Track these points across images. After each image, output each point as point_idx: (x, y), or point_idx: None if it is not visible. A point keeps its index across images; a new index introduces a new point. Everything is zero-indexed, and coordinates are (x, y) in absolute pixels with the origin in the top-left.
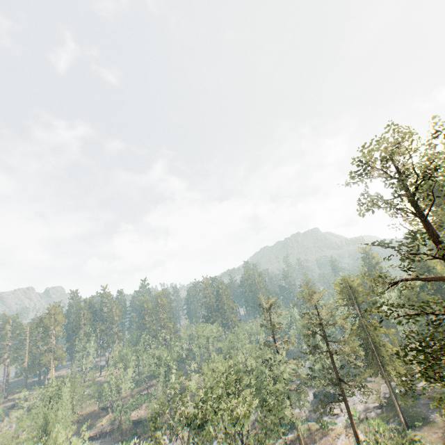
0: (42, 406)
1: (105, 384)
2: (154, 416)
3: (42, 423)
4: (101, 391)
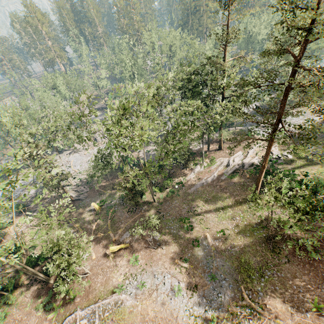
0: (47, 91)
1: (85, 81)
2: (71, 123)
3: (40, 104)
4: (84, 86)
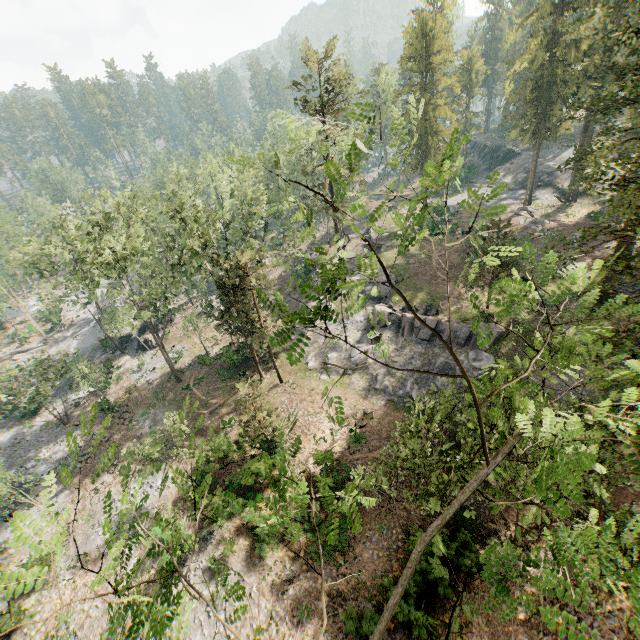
0: None
1: None
2: None
3: None
4: None
